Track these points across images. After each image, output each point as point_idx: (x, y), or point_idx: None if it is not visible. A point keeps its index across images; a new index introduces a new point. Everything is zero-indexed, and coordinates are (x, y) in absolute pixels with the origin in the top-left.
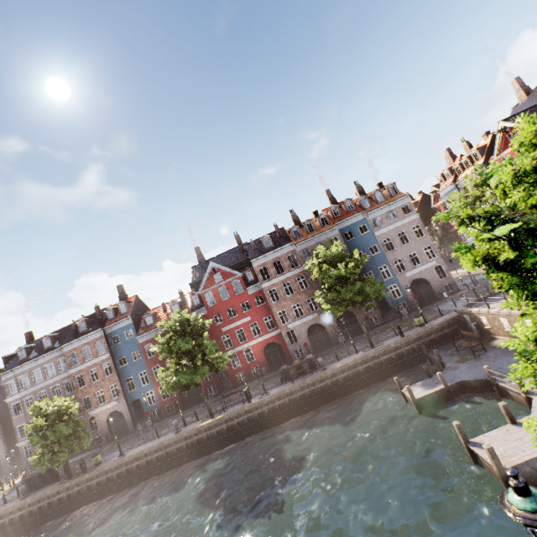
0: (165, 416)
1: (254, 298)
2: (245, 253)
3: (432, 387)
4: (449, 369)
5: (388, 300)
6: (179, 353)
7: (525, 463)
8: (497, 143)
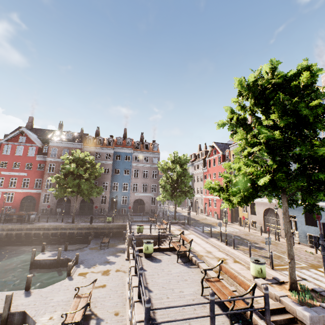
0: None
1: (38, 163)
2: None
3: (54, 256)
4: (80, 250)
5: (117, 203)
6: None
7: None
8: (209, 151)
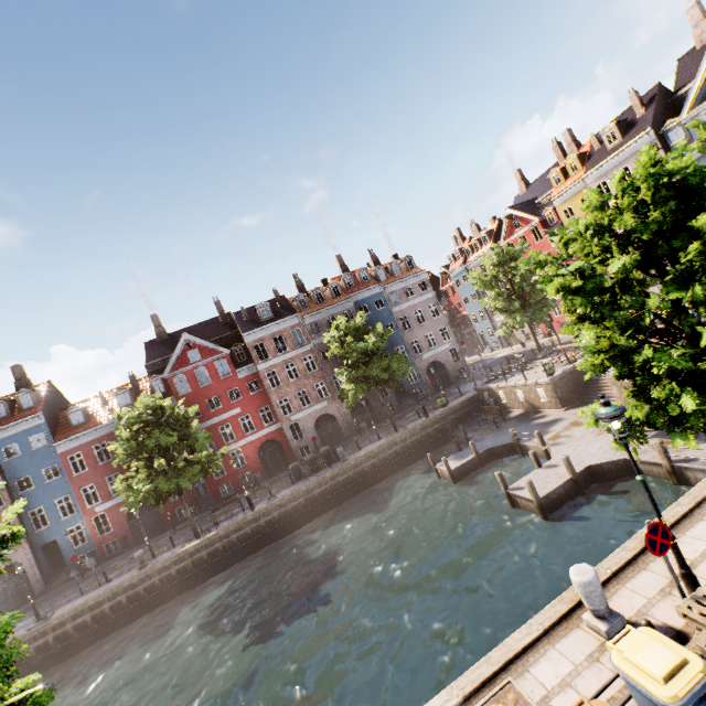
0: (104, 560)
1: (247, 383)
2: (230, 326)
3: (464, 457)
4: (476, 441)
5: (404, 385)
6: (156, 451)
7: (553, 491)
8: (504, 228)
